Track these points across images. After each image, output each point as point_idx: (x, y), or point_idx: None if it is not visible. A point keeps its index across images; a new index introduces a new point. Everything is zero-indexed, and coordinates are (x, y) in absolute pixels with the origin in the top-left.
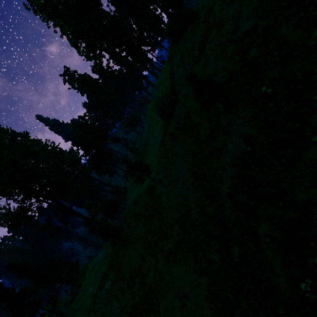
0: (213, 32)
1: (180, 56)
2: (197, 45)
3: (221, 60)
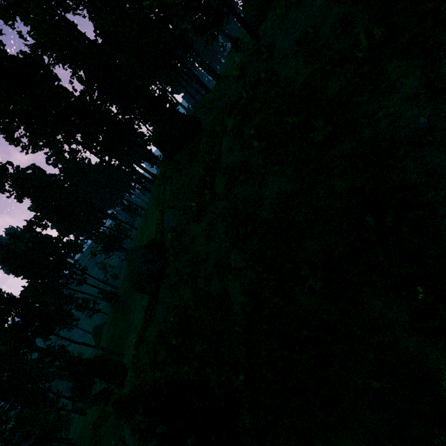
0: (219, 181)
1: (169, 192)
2: (197, 184)
3: (236, 250)
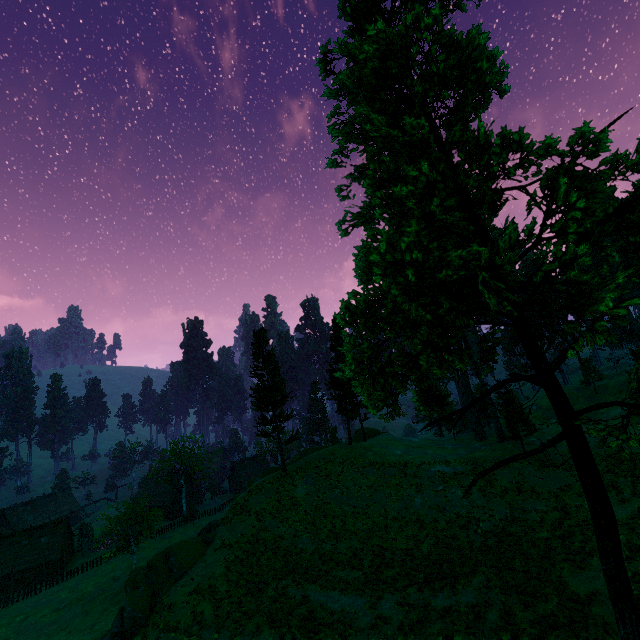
0: None
1: None
2: None
3: None
